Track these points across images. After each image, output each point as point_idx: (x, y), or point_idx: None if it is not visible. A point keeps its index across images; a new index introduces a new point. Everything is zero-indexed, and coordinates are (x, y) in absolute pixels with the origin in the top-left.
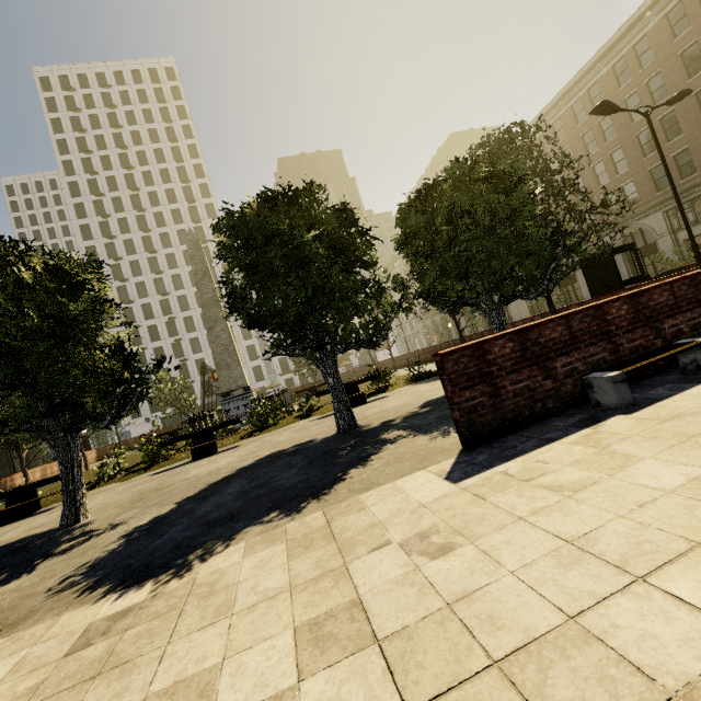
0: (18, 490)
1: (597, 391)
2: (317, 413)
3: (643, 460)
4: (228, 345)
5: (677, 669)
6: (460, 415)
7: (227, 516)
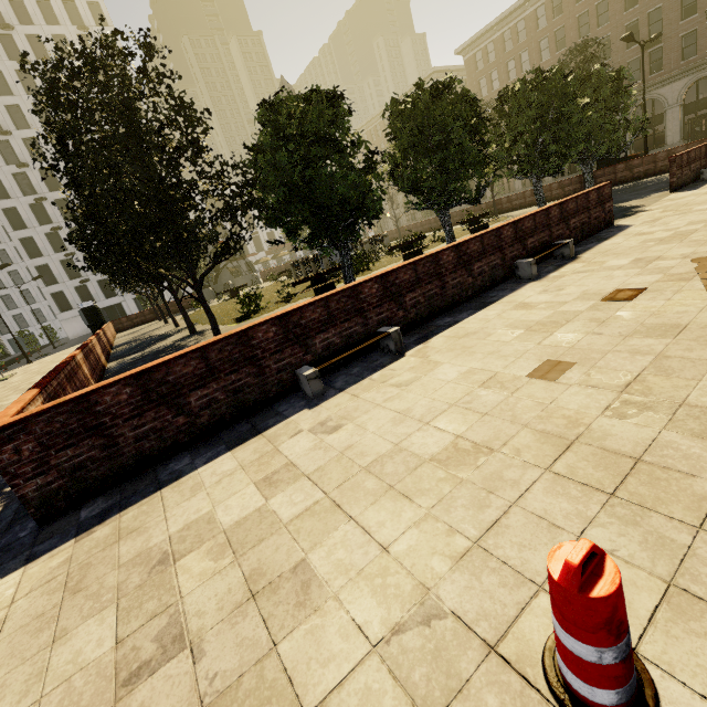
0: (318, 275)
1: (705, 175)
2: None
3: None
4: None
5: None
6: (676, 179)
7: None
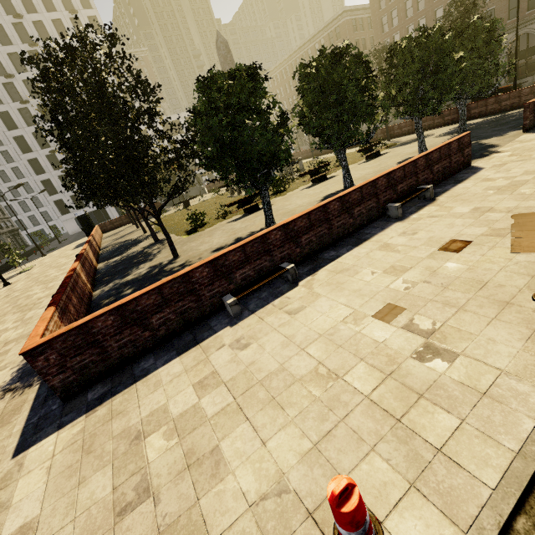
0: (246, 198)
1: None
2: (350, 164)
3: None
4: None
5: None
6: (528, 122)
7: None
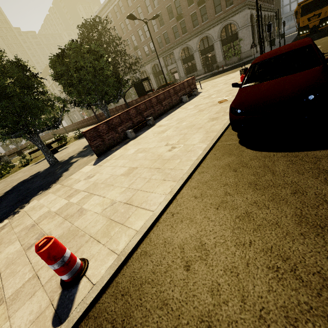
0: None
1: (128, 135)
2: (32, 162)
3: (131, 149)
4: None
5: (121, 173)
6: (94, 148)
7: (19, 201)
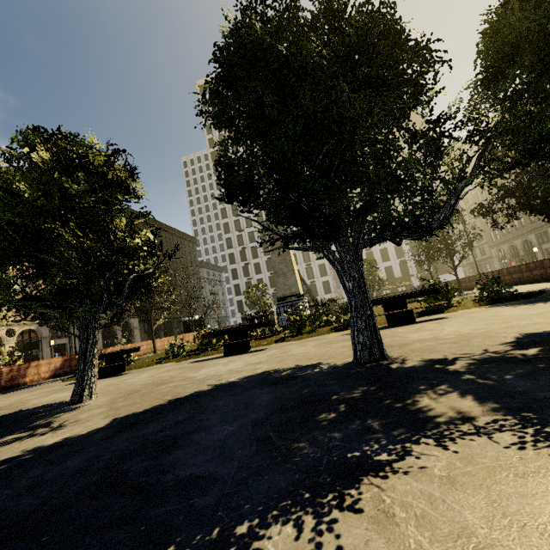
0: (112, 354)
1: None
2: None
3: None
4: (285, 256)
5: None
6: None
7: (5, 528)
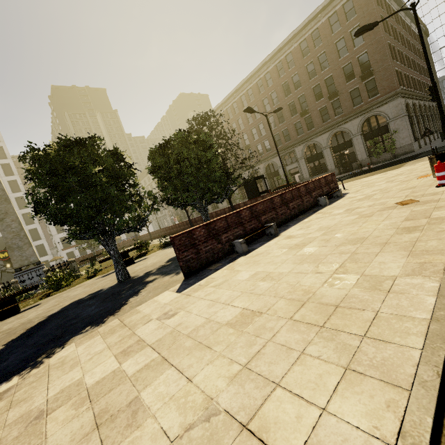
0: None
1: (236, 247)
2: (100, 273)
3: (242, 272)
4: (19, 232)
5: (227, 320)
6: (183, 264)
7: (54, 338)
